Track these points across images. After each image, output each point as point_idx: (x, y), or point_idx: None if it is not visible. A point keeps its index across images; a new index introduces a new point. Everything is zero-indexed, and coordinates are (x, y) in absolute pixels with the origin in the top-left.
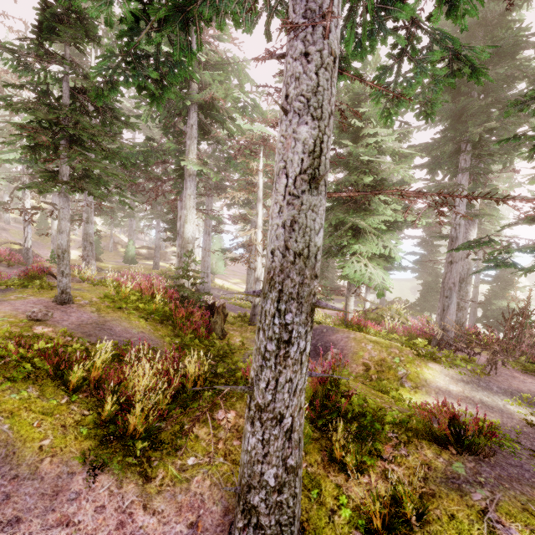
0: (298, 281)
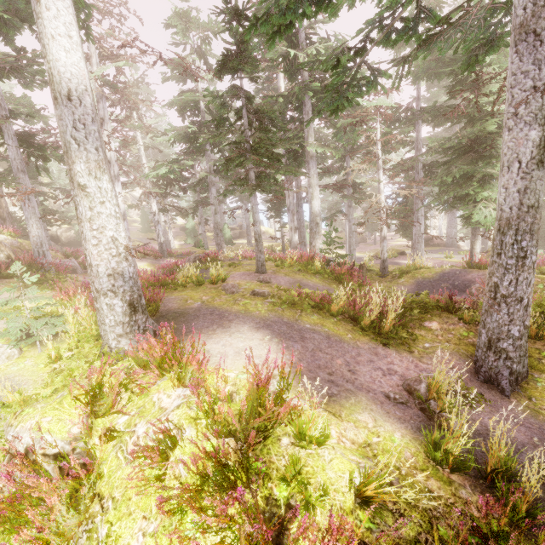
0: (529, 222)
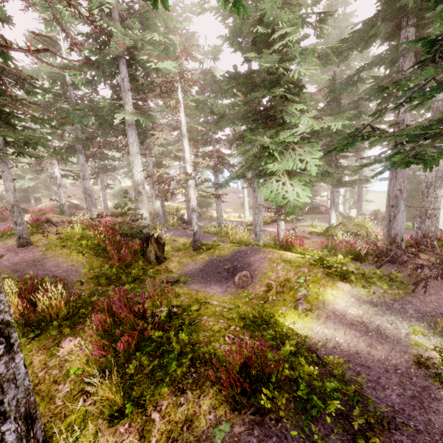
0: None
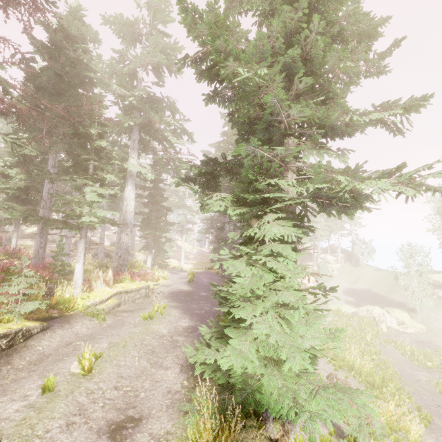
0: None
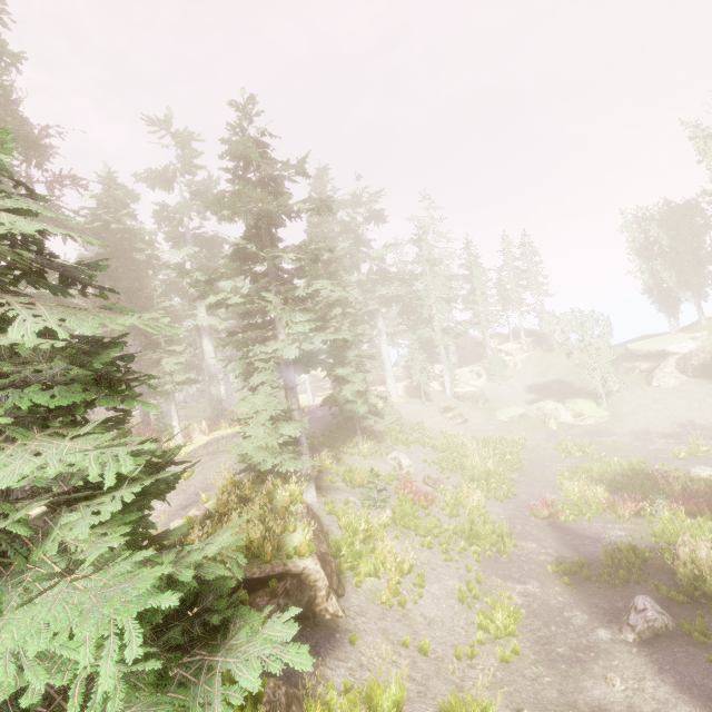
0: None
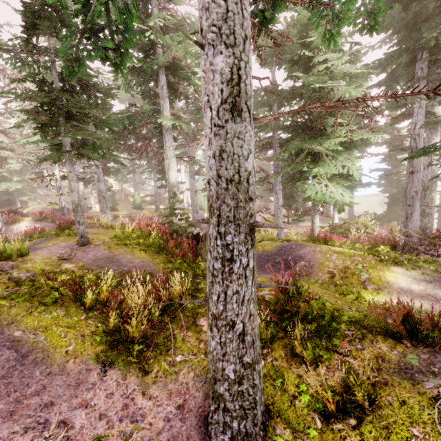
0: (233, 205)
